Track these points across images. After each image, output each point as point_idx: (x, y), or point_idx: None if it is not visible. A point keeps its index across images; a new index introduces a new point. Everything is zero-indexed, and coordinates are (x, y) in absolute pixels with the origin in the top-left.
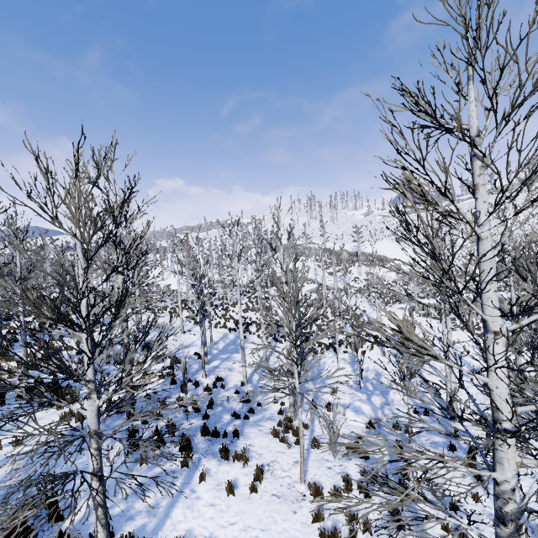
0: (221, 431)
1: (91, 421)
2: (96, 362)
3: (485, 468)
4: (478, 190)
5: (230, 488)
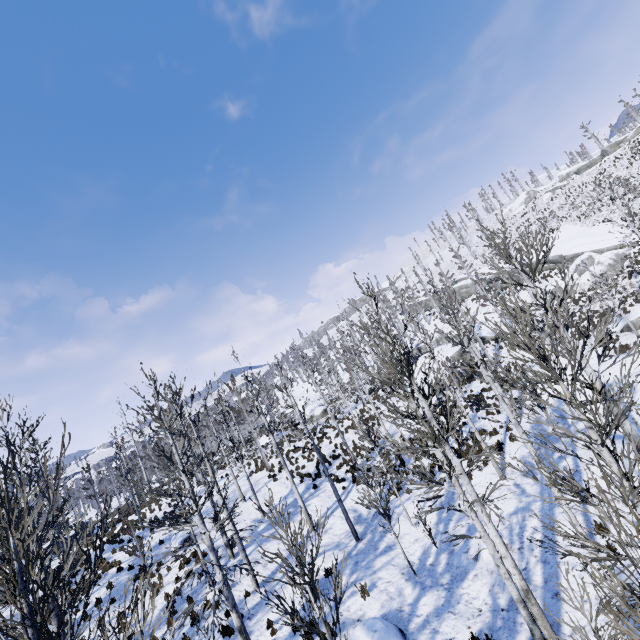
0: None
1: None
2: None
3: None
4: None
5: None
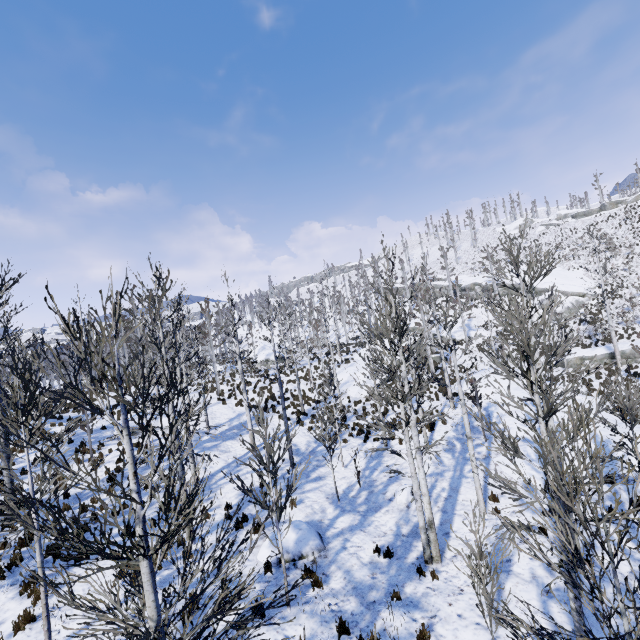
0: None
1: None
2: None
3: None
4: None
5: None
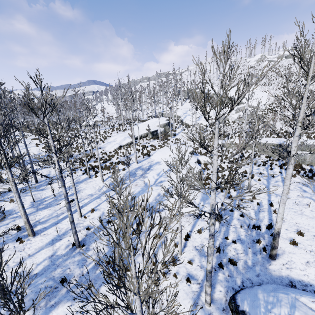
0: None
1: None
2: None
3: None
4: None
5: None
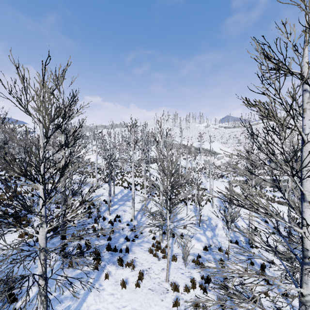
0: (118, 248)
1: (41, 241)
2: (46, 204)
3: (287, 282)
4: (306, 112)
5: (123, 284)
